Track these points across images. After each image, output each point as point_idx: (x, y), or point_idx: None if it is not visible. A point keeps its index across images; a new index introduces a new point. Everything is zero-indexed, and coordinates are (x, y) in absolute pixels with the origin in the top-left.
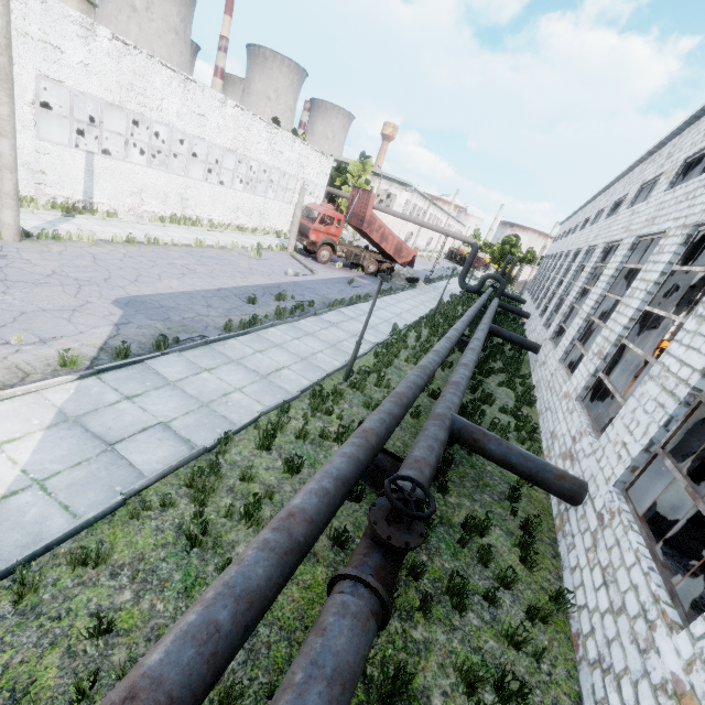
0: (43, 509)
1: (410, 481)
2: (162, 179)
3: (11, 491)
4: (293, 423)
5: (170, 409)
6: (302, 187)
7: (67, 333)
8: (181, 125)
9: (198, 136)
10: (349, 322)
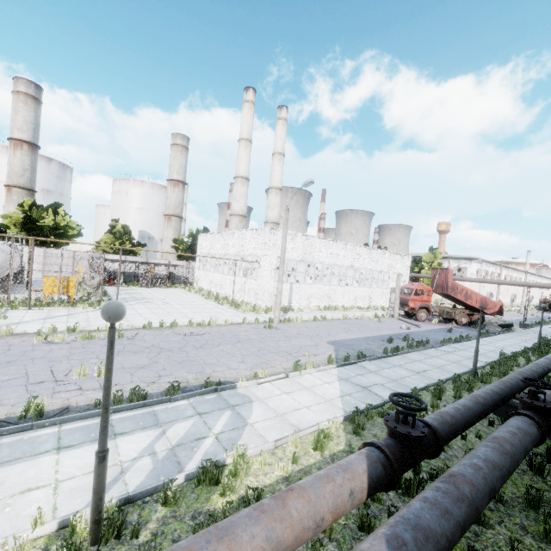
0: (355, 401)
1: (536, 381)
2: (319, 288)
3: (342, 395)
4: (448, 392)
5: (379, 380)
6: (397, 276)
7: (320, 353)
8: (327, 261)
9: (335, 264)
10: (460, 351)
